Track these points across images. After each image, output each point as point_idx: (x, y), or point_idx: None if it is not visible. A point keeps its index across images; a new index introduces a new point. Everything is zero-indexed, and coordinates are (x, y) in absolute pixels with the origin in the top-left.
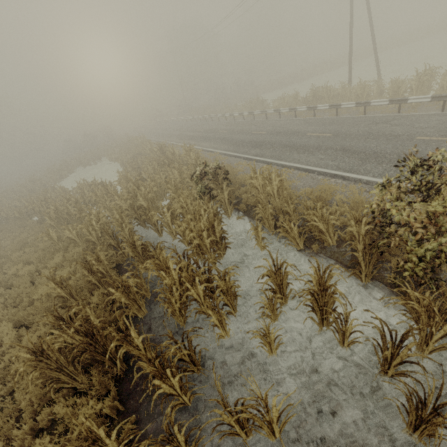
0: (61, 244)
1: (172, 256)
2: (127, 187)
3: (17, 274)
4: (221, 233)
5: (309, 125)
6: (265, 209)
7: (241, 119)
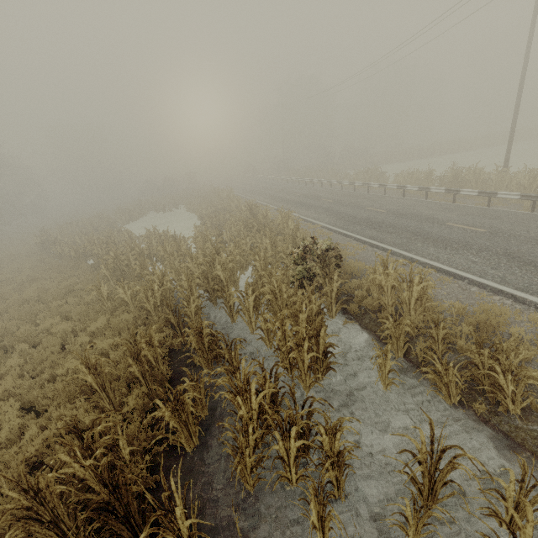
0: (110, 303)
1: (256, 371)
2: (204, 248)
3: (50, 330)
4: (326, 346)
5: (447, 212)
6: (397, 325)
7: (350, 189)
